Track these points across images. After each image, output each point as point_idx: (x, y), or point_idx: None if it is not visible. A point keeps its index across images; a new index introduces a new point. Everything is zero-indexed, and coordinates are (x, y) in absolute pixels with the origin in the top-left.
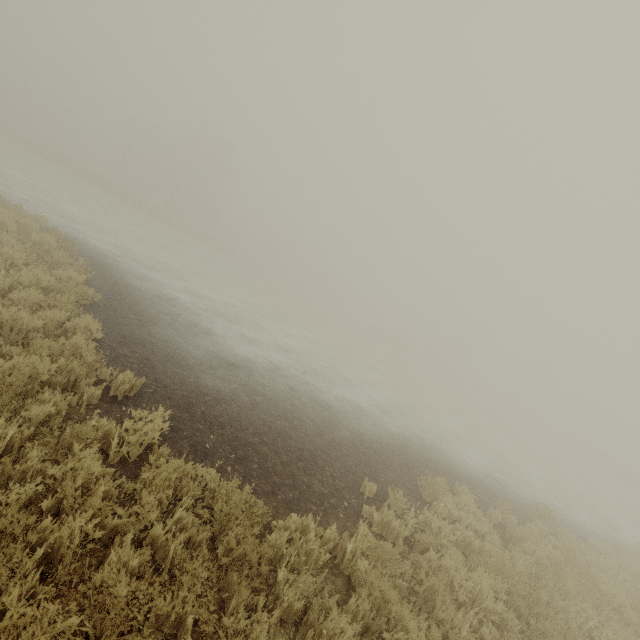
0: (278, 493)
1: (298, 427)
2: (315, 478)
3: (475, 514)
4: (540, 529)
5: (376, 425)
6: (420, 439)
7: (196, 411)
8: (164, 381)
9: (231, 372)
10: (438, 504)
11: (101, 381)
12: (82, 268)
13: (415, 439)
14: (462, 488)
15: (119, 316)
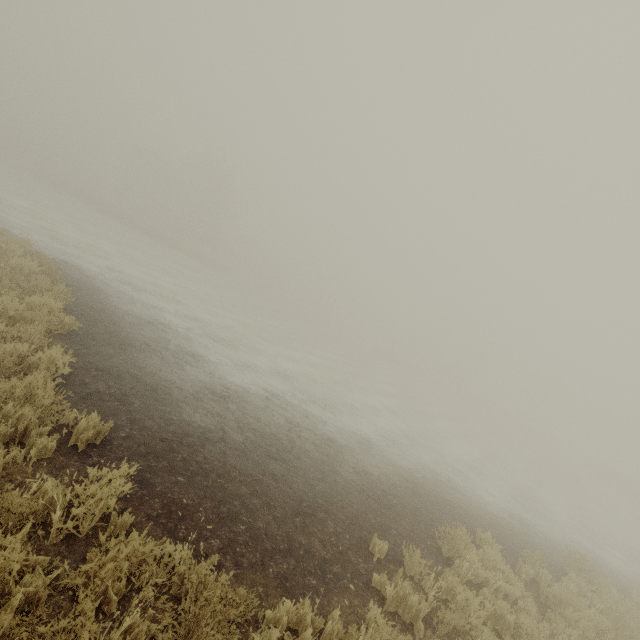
0: (269, 564)
1: (296, 469)
2: (315, 538)
3: (503, 571)
4: (577, 584)
5: (384, 460)
6: (433, 474)
7: (176, 458)
8: (141, 421)
9: (222, 405)
10: (461, 563)
11: (62, 426)
12: (61, 294)
13: (428, 474)
14: (485, 536)
15: (99, 345)
